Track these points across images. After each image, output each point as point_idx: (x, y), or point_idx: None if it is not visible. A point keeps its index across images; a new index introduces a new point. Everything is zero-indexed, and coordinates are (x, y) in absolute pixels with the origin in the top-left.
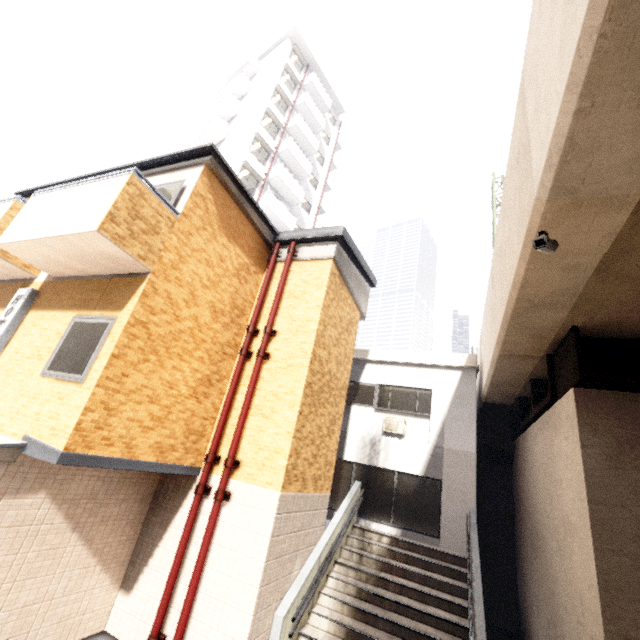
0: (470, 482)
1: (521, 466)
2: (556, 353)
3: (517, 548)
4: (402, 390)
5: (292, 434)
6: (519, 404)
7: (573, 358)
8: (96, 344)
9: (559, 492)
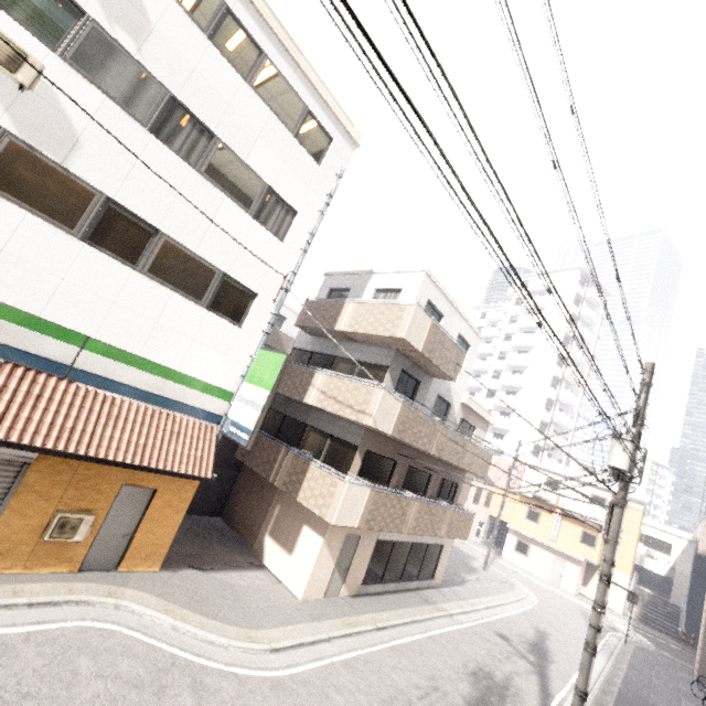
0: (686, 585)
1: None
2: None
3: None
4: (656, 540)
5: (631, 564)
6: None
7: None
8: (594, 541)
9: None
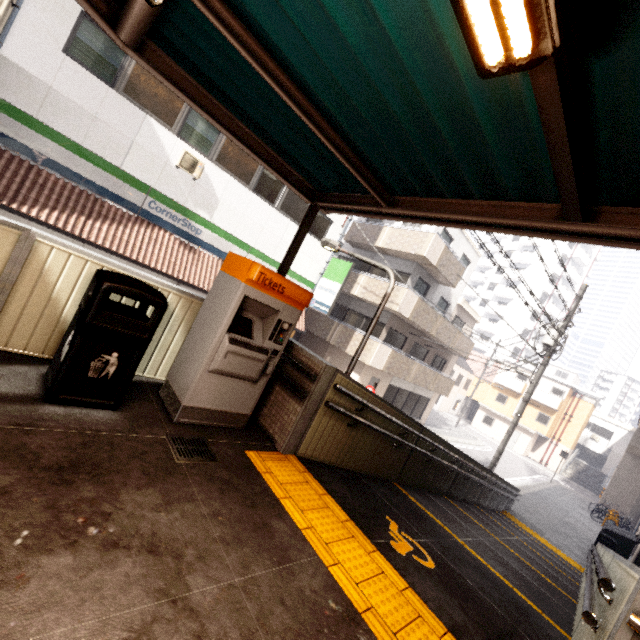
0: (617, 462)
1: None
2: None
3: None
4: (602, 428)
5: (574, 440)
6: None
7: None
8: (547, 421)
9: None
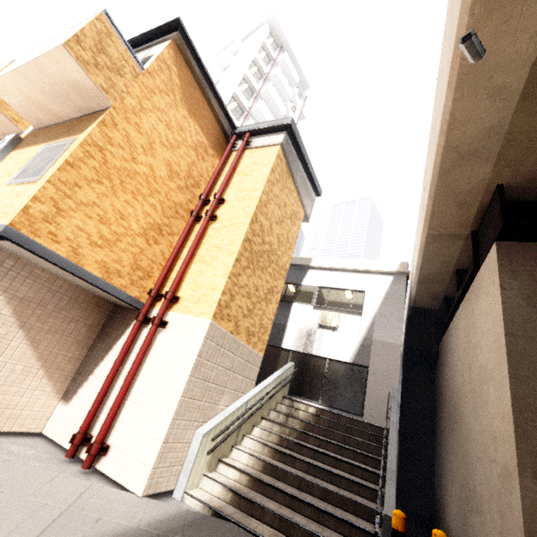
0: (395, 369)
1: (444, 361)
2: (481, 225)
3: (436, 439)
4: (339, 292)
5: (228, 275)
6: (445, 303)
7: (497, 213)
8: (55, 156)
9: (477, 351)
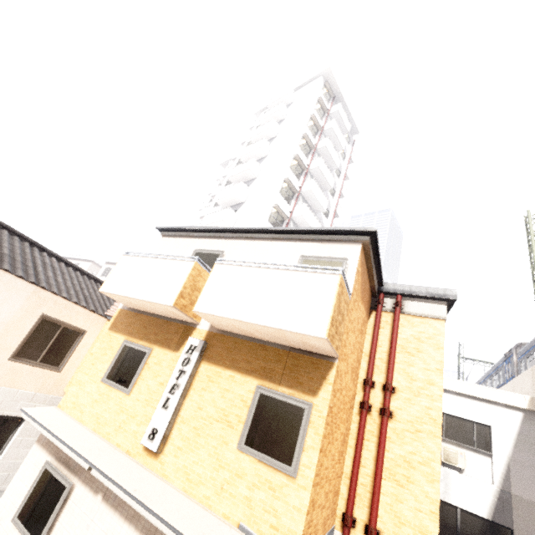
0: None
1: None
2: None
3: None
4: (456, 420)
5: (437, 515)
6: None
7: None
8: (297, 431)
9: None
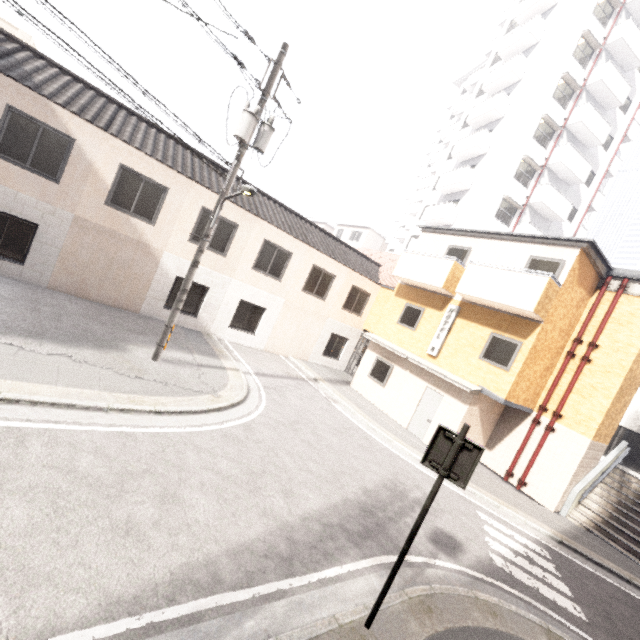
0: None
1: None
2: None
3: None
4: None
5: (604, 413)
6: None
7: None
8: (512, 354)
9: None
